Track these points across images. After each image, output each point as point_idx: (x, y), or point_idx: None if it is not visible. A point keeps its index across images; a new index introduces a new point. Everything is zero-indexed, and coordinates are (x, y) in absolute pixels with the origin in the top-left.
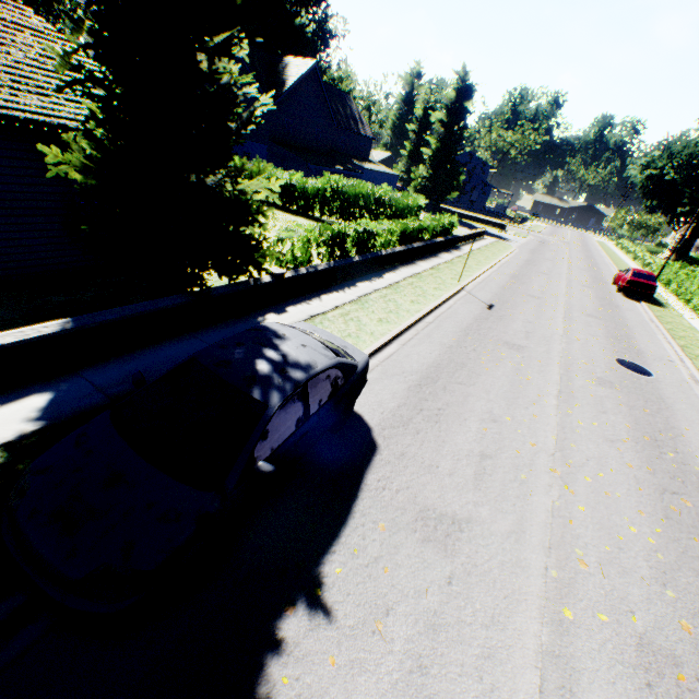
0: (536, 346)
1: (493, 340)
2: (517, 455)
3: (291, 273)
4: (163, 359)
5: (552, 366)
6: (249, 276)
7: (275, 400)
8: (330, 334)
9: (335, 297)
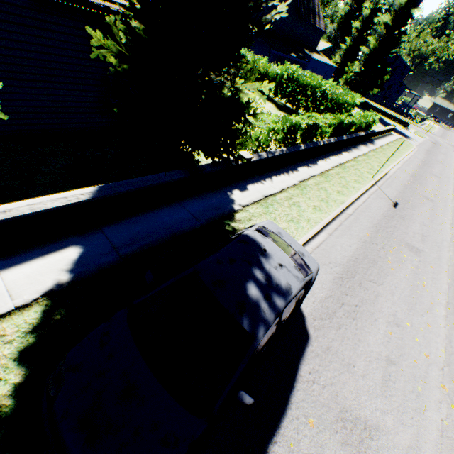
0: (430, 251)
1: (397, 239)
2: (414, 365)
3: (255, 157)
4: (159, 225)
5: (441, 274)
6: (228, 162)
7: (260, 332)
8: (290, 238)
9: (282, 180)
